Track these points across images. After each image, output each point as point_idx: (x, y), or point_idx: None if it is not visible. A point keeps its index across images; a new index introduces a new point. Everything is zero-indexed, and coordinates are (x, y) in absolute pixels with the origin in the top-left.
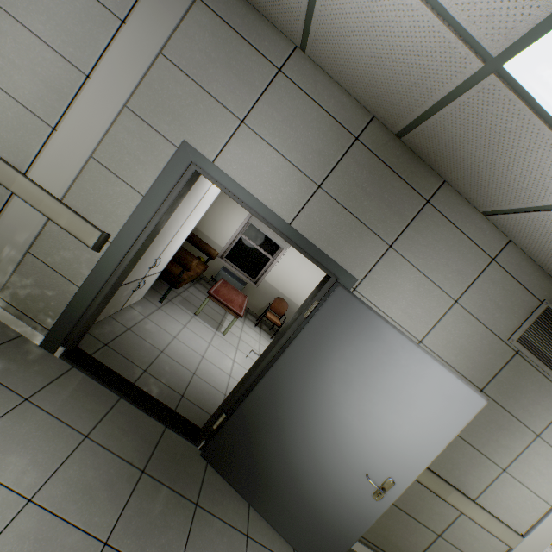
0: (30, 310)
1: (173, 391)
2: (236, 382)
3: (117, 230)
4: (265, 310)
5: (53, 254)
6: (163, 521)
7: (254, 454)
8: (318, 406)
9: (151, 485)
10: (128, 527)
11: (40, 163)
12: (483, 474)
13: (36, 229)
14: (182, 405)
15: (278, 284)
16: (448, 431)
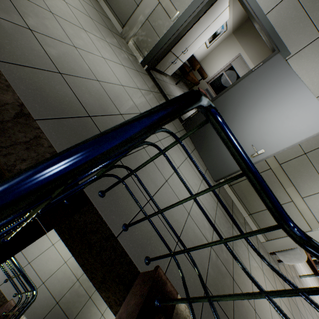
0: (141, 47)
1: None
2: None
3: (182, 12)
4: None
5: (155, 22)
6: (169, 124)
7: (204, 129)
8: (241, 112)
9: None
10: None
11: None
12: (314, 187)
13: (153, 8)
14: None
15: None
16: (304, 134)
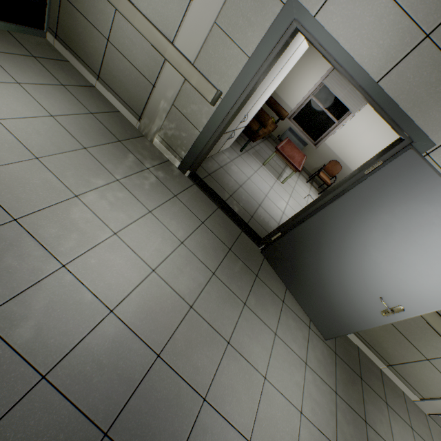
0: (173, 145)
1: (246, 212)
2: (287, 218)
3: (227, 89)
4: (318, 170)
5: (186, 107)
6: (239, 276)
7: (296, 262)
8: (355, 244)
9: (233, 257)
10: (223, 271)
11: (182, 32)
12: None
13: (178, 88)
14: (251, 222)
15: (336, 148)
16: None
